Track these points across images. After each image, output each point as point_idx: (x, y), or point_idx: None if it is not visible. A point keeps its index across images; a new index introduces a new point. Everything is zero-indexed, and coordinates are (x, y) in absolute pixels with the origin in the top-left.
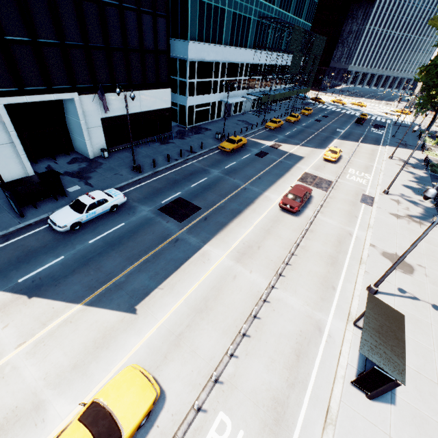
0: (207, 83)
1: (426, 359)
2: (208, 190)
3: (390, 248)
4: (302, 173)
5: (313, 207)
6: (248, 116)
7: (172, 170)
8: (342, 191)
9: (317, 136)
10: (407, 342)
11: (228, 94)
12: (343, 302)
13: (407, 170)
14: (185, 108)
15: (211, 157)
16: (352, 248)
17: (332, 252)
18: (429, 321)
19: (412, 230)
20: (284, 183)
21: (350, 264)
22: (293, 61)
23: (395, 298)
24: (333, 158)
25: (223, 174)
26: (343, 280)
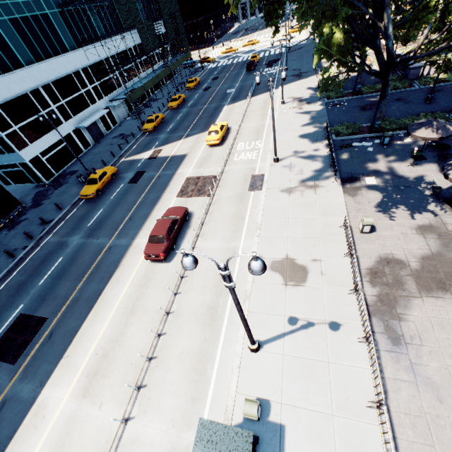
0: (37, 121)
1: (323, 440)
2: (61, 279)
3: (280, 250)
4: (183, 182)
5: (192, 232)
6: (126, 125)
7: (17, 268)
8: (228, 185)
9: (204, 113)
10: (298, 420)
11: (55, 128)
12: (221, 389)
13: (301, 110)
14: (27, 165)
15: (72, 217)
16: (236, 277)
17: (211, 300)
18: (326, 358)
19: (306, 204)
20: (160, 210)
21: (233, 308)
22: (143, 35)
23: (284, 340)
24: (216, 140)
25: (84, 239)
26: (222, 344)
